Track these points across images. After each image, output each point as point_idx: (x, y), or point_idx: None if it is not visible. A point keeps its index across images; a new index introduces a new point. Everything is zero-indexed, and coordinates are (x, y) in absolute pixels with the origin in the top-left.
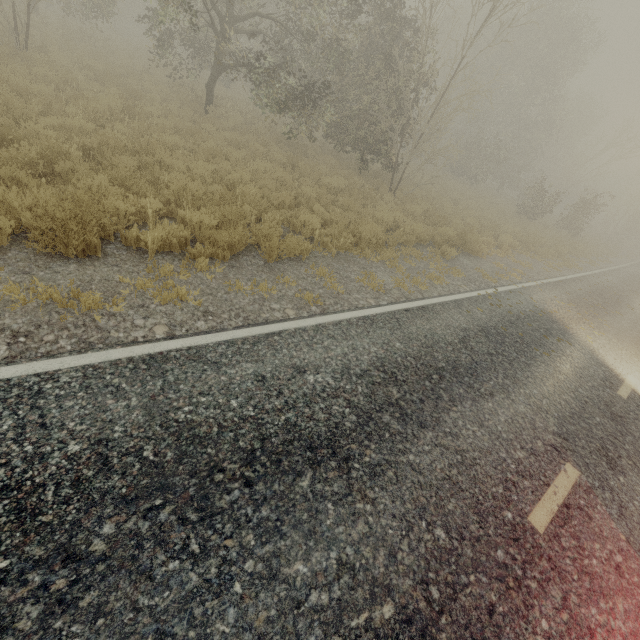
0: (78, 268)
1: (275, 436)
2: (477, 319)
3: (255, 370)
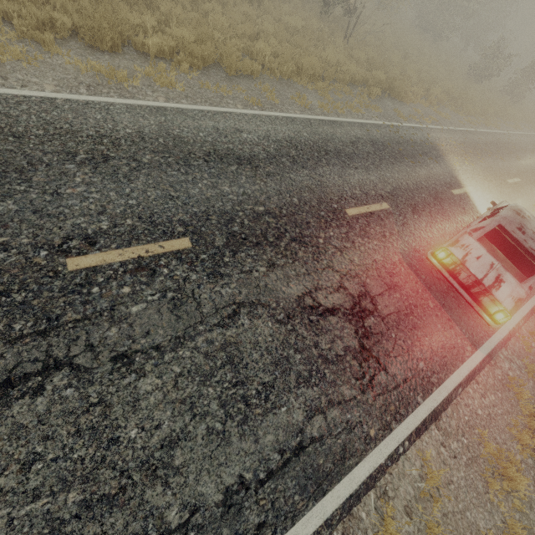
0: (110, 58)
1: (221, 151)
2: (372, 135)
3: (214, 125)
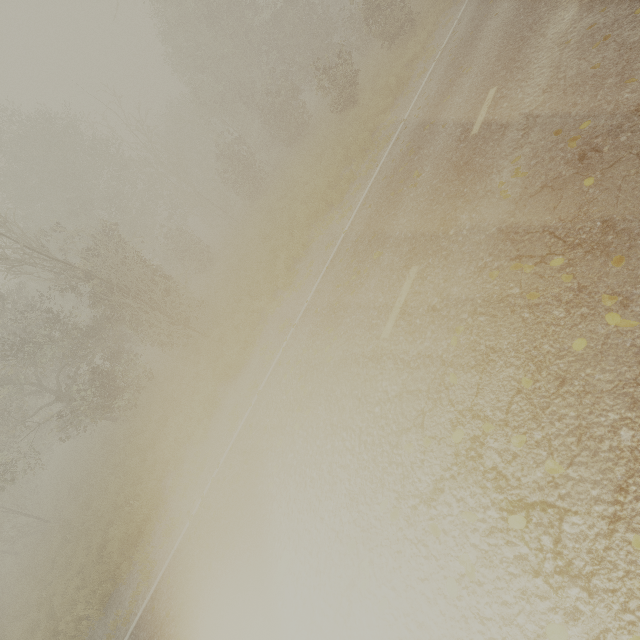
0: None
1: None
2: (154, 620)
3: None
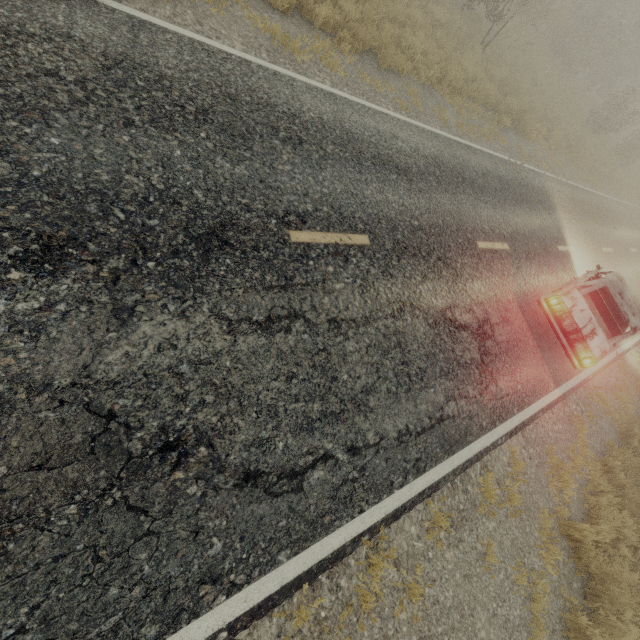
0: (280, 19)
1: (383, 156)
2: (499, 171)
3: (375, 125)
